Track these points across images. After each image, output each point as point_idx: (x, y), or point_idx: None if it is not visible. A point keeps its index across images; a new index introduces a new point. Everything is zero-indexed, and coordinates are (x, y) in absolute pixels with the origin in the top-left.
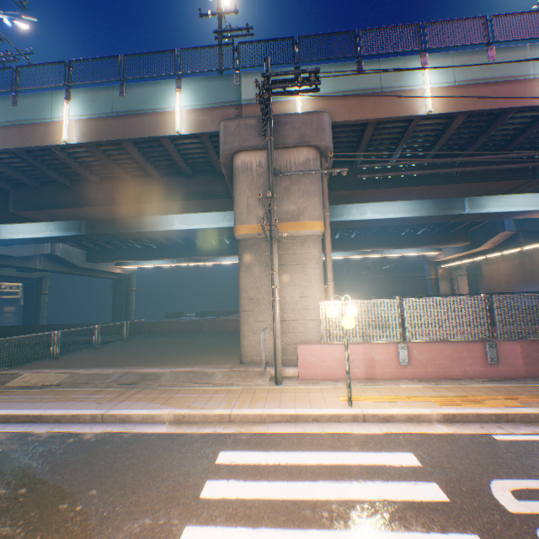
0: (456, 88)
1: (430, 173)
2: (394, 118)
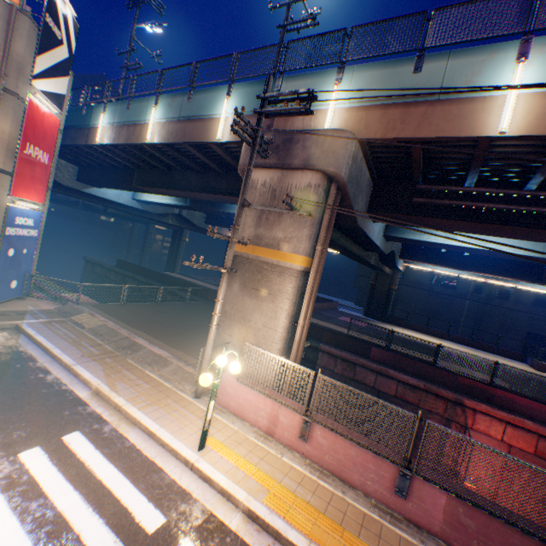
0: None
1: (526, 211)
2: (445, 138)
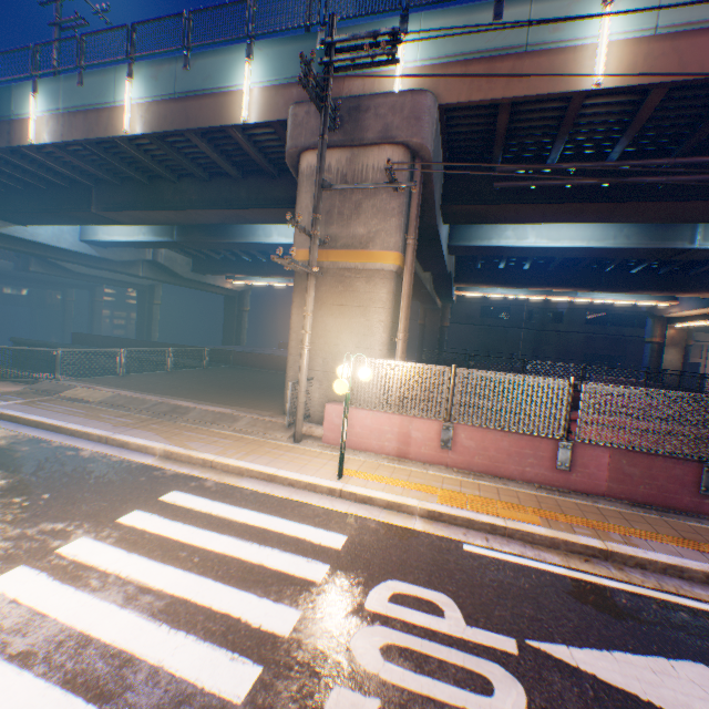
0: (657, 40)
1: (611, 184)
2: (538, 96)
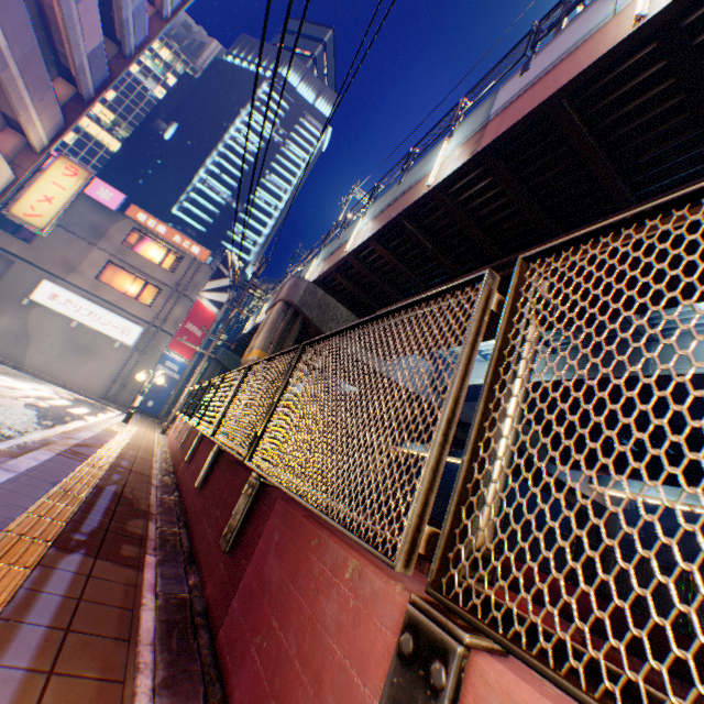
0: (371, 223)
1: None
2: (335, 264)
